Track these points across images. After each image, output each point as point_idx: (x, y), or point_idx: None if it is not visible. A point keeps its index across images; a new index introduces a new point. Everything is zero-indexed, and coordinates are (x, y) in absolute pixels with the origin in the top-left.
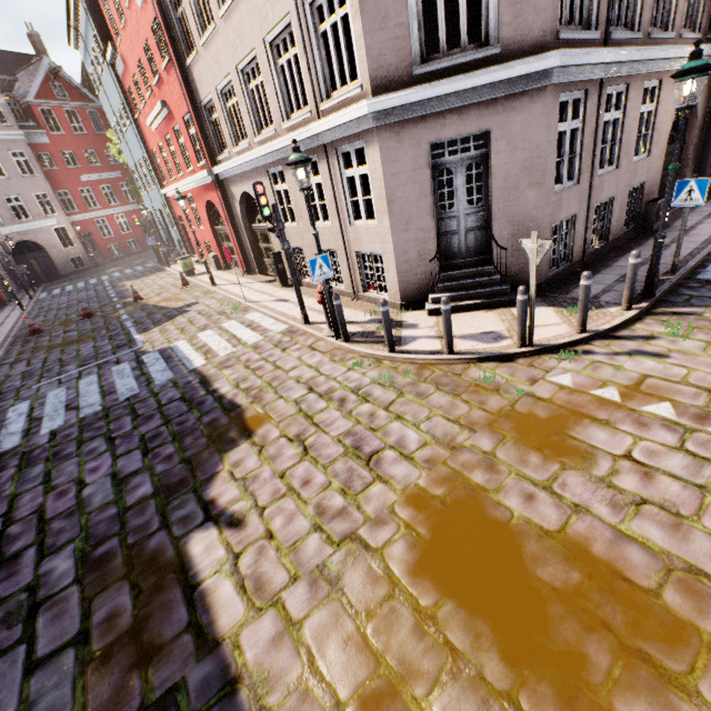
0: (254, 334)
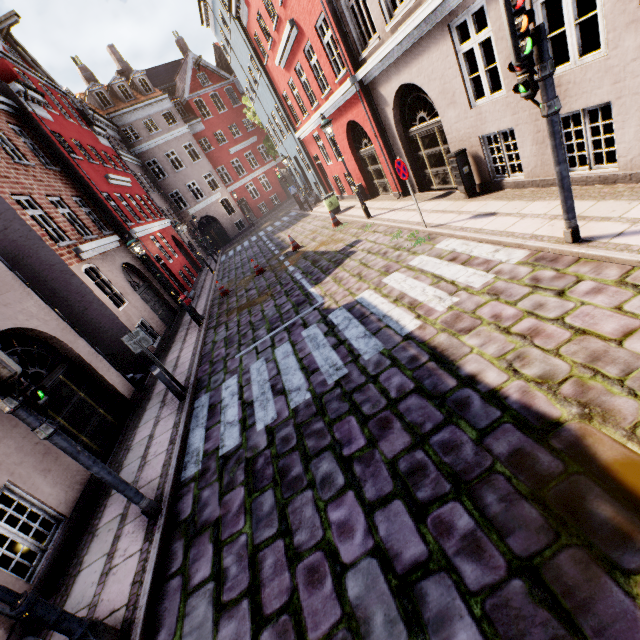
0: (473, 272)
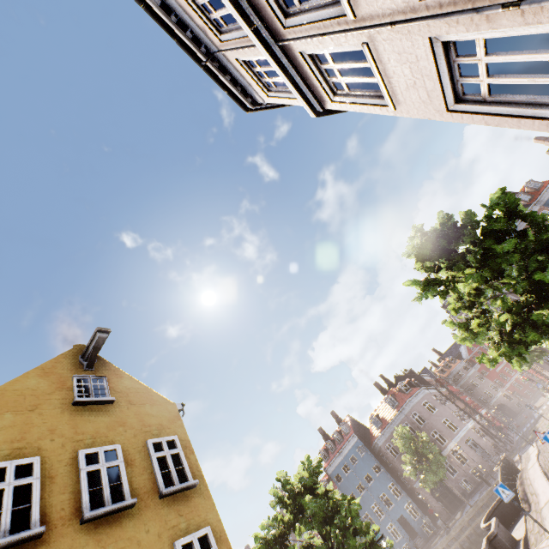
0: None
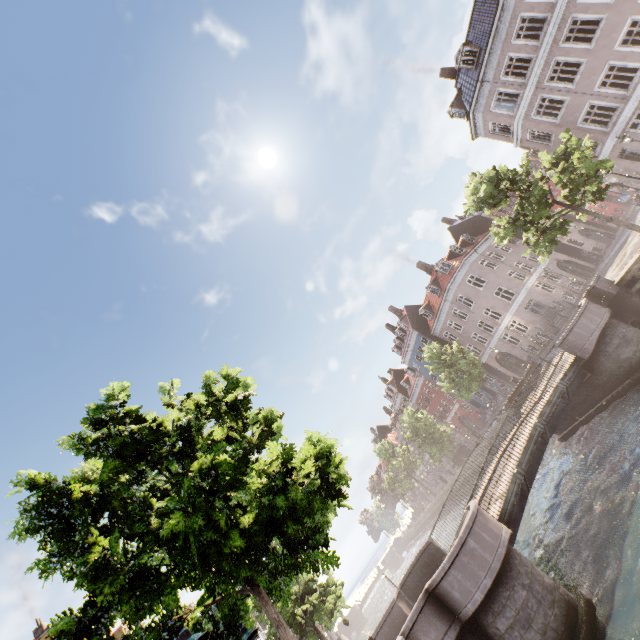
0: None
